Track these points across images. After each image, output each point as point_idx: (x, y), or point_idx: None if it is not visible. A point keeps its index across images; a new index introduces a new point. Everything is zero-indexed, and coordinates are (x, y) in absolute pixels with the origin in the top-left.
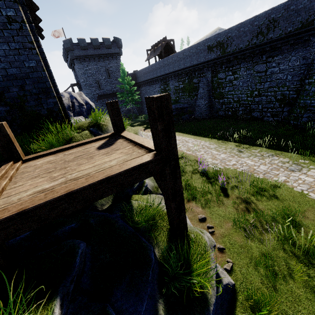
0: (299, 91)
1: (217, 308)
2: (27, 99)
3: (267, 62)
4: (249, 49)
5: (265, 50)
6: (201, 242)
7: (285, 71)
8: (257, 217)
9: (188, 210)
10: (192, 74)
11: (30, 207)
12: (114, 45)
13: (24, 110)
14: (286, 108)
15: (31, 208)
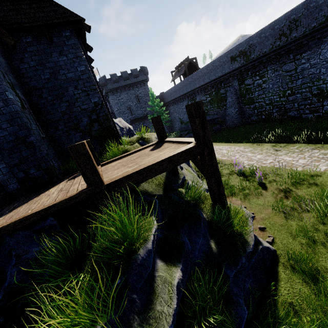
0: None
1: (259, 258)
2: (93, 126)
3: (296, 60)
4: (273, 52)
5: (290, 49)
6: (239, 211)
7: (317, 65)
8: (296, 201)
9: None
10: (218, 86)
11: (129, 174)
12: (141, 73)
13: (91, 133)
14: (326, 102)
15: (130, 175)
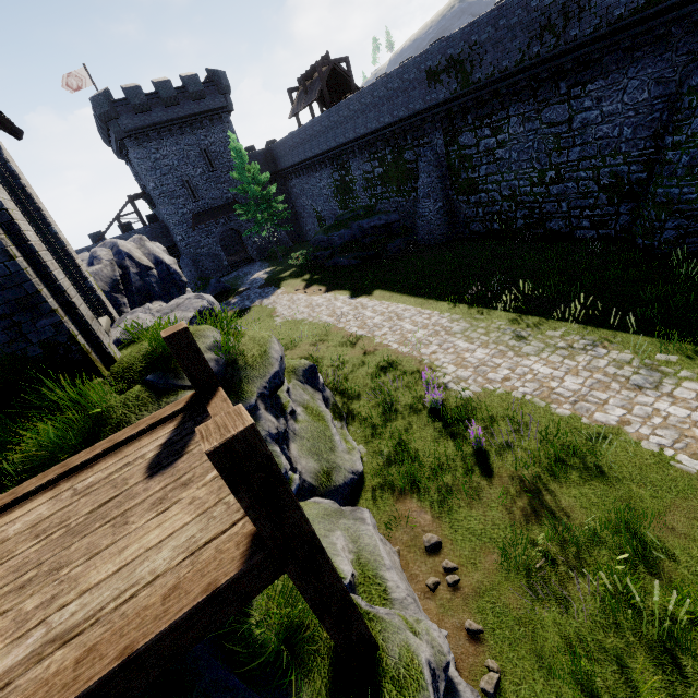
0: (653, 164)
1: None
2: None
3: (572, 98)
4: (525, 71)
5: (563, 69)
6: (410, 678)
7: (616, 116)
8: (556, 538)
9: (402, 521)
10: (400, 141)
11: None
12: (212, 88)
13: None
14: (625, 206)
15: None
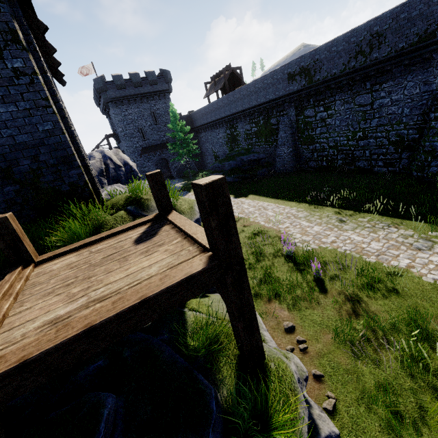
0: (422, 130)
1: None
2: (43, 173)
3: (373, 91)
4: (346, 76)
5: (368, 75)
6: (285, 376)
7: (400, 102)
8: (370, 325)
9: (269, 314)
10: (269, 113)
11: (35, 356)
12: (161, 79)
13: (39, 187)
14: (405, 154)
15: (36, 357)
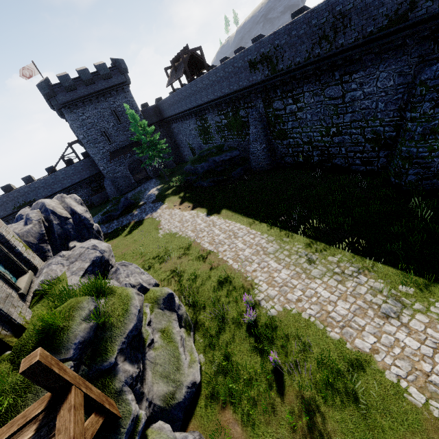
0: (399, 127)
1: None
2: None
3: (343, 82)
4: (311, 65)
5: (336, 63)
6: None
7: (373, 95)
8: None
9: (222, 431)
10: (236, 104)
11: None
12: (115, 71)
13: None
14: (383, 152)
15: None
